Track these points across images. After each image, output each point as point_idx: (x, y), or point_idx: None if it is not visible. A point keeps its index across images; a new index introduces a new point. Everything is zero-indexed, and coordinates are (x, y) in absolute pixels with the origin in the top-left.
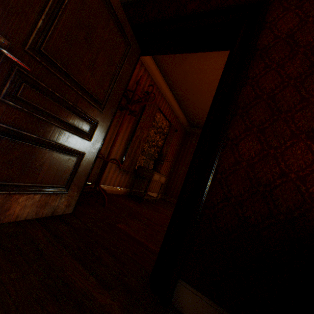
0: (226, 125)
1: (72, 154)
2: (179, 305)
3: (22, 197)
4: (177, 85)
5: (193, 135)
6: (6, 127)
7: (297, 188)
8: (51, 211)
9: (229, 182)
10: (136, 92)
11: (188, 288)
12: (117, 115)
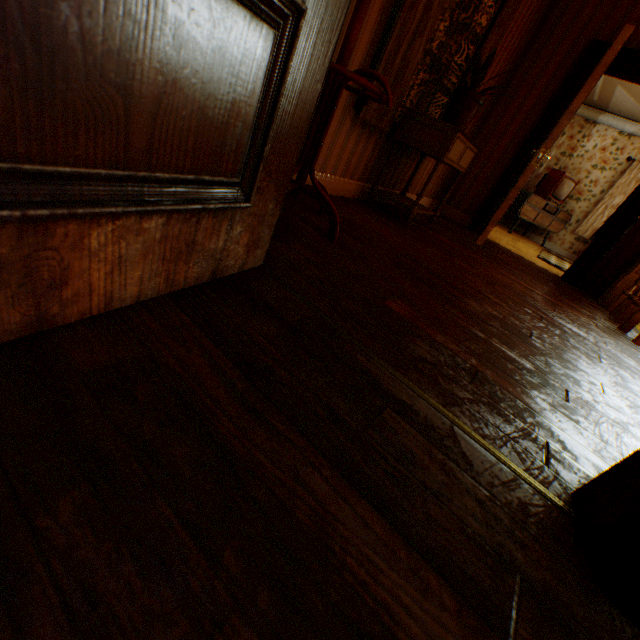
0: None
1: (254, 3)
2: None
3: (93, 231)
4: None
5: None
6: None
7: None
8: (207, 268)
9: None
10: None
11: None
12: None
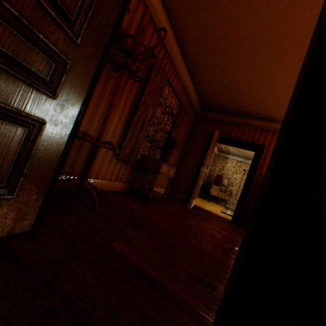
0: None
1: (12, 119)
2: None
3: None
4: (193, 46)
5: (205, 120)
6: None
7: None
8: None
9: None
10: (138, 37)
11: None
12: (112, 81)
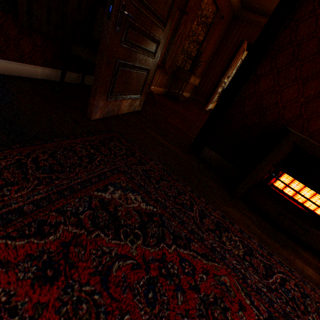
0: (257, 66)
1: (144, 71)
2: (203, 156)
3: (124, 101)
4: None
5: (241, 23)
6: (122, 62)
7: (278, 112)
8: (133, 109)
9: (245, 104)
10: None
11: (208, 150)
12: None
